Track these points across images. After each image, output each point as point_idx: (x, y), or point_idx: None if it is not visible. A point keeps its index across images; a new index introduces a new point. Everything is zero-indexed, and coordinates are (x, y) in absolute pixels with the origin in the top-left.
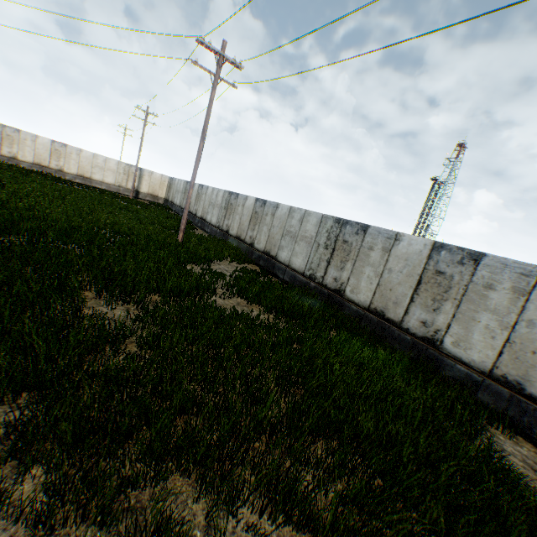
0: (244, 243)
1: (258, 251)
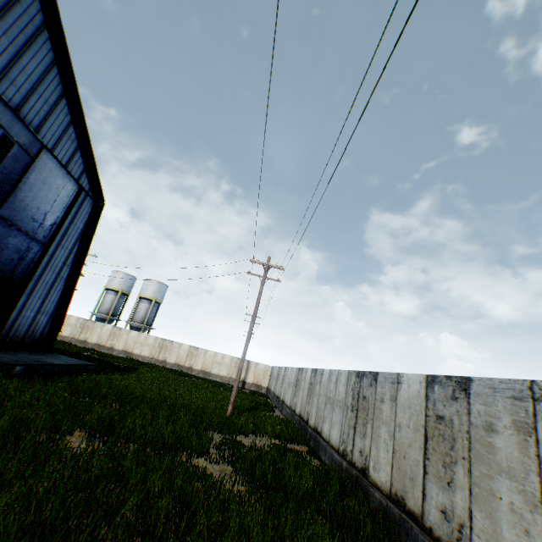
0: (302, 421)
1: (310, 427)
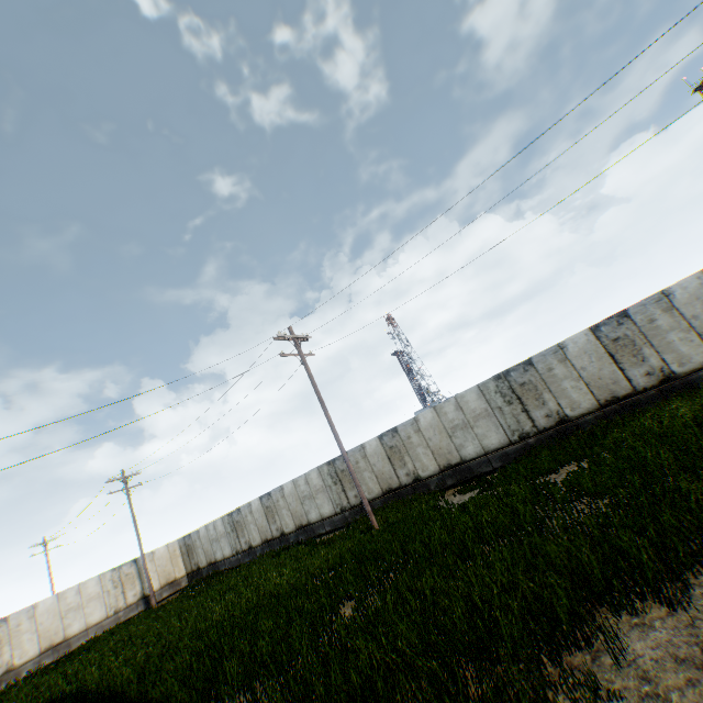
0: (404, 488)
1: (433, 476)
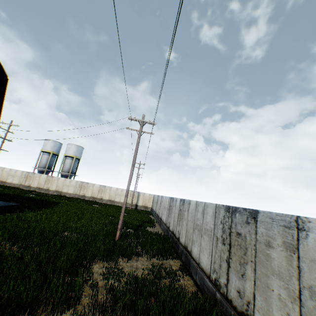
0: (175, 237)
1: (181, 245)
